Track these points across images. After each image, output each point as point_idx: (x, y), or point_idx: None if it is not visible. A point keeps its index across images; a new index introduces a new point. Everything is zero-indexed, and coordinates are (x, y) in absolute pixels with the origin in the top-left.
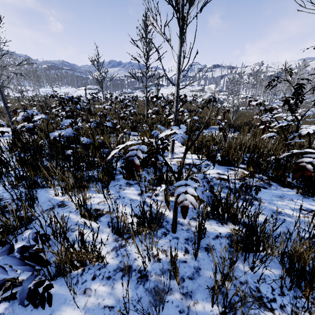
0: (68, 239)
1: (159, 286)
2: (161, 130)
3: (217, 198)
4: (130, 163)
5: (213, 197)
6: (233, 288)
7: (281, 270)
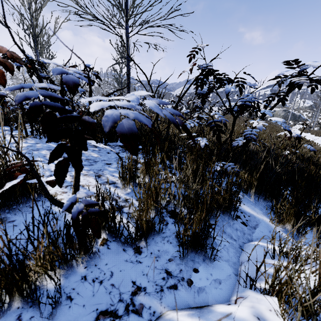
0: None
1: None
2: None
3: None
4: None
5: None
6: None
7: None
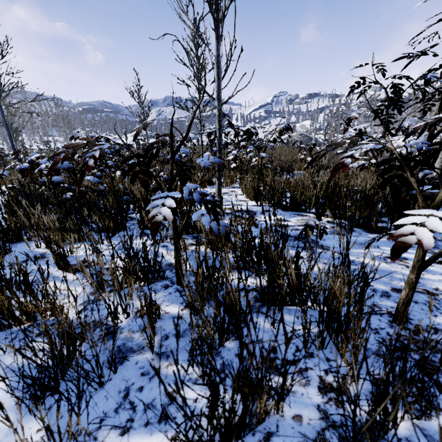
0: (2, 277)
1: (127, 345)
2: None
3: (247, 237)
4: (83, 166)
5: (230, 228)
6: (236, 347)
7: (301, 314)
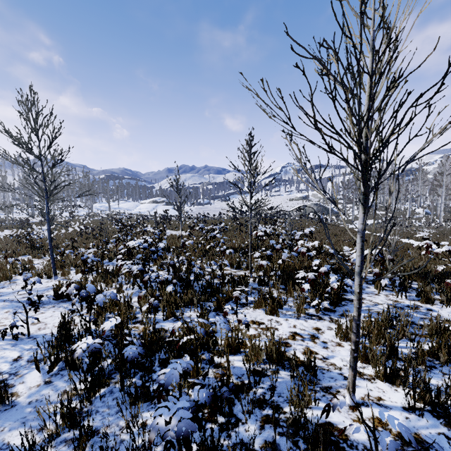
0: None
1: None
2: (286, 295)
3: None
4: None
5: None
6: None
7: None
